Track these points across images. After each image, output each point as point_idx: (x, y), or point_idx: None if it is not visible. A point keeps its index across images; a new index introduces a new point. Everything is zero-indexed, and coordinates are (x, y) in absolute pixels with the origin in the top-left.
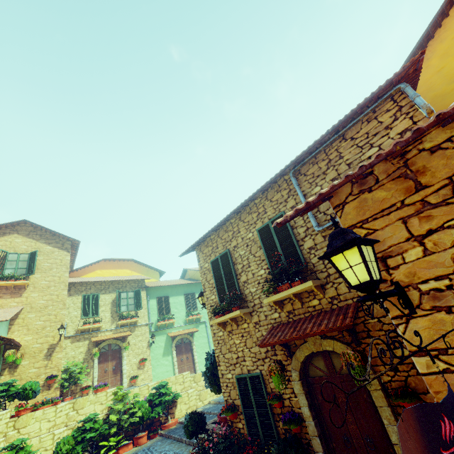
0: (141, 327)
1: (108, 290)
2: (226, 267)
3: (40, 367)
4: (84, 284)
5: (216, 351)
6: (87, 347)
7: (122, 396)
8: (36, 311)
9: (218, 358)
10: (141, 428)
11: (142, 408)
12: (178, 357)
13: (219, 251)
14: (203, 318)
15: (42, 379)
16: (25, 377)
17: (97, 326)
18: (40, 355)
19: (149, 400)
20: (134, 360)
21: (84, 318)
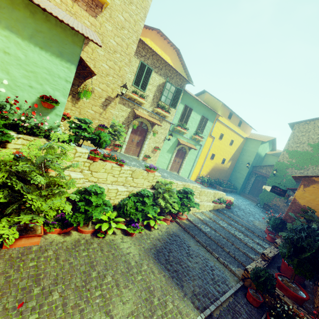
0: (166, 123)
1: (160, 71)
2: None
3: (96, 112)
4: (145, 48)
5: None
6: (128, 115)
7: (171, 189)
8: (105, 49)
9: None
10: (168, 213)
11: (178, 204)
12: (174, 158)
13: None
14: (202, 142)
15: (95, 123)
16: (83, 113)
17: (141, 101)
18: (98, 100)
19: (177, 195)
20: (152, 144)
21: (134, 85)
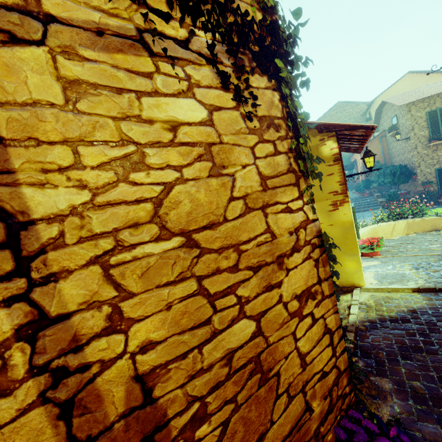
0: None
1: None
2: None
3: None
4: None
5: (417, 161)
6: None
7: None
8: None
9: (419, 164)
10: None
11: None
12: None
13: (436, 106)
14: None
15: None
16: None
17: None
18: None
19: None
20: None
21: None
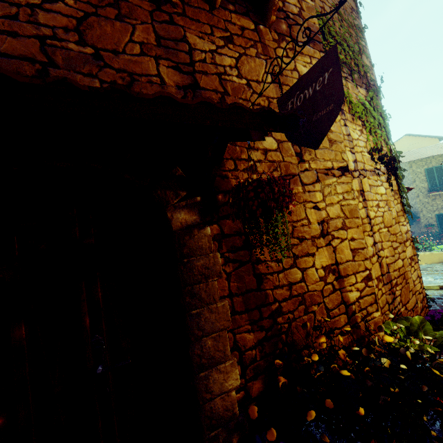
0: None
1: None
2: (439, 172)
3: None
4: None
5: (420, 207)
6: None
7: None
8: None
9: (422, 209)
10: None
11: None
12: None
13: (432, 165)
14: None
15: None
16: None
17: None
18: None
19: None
20: None
21: None
